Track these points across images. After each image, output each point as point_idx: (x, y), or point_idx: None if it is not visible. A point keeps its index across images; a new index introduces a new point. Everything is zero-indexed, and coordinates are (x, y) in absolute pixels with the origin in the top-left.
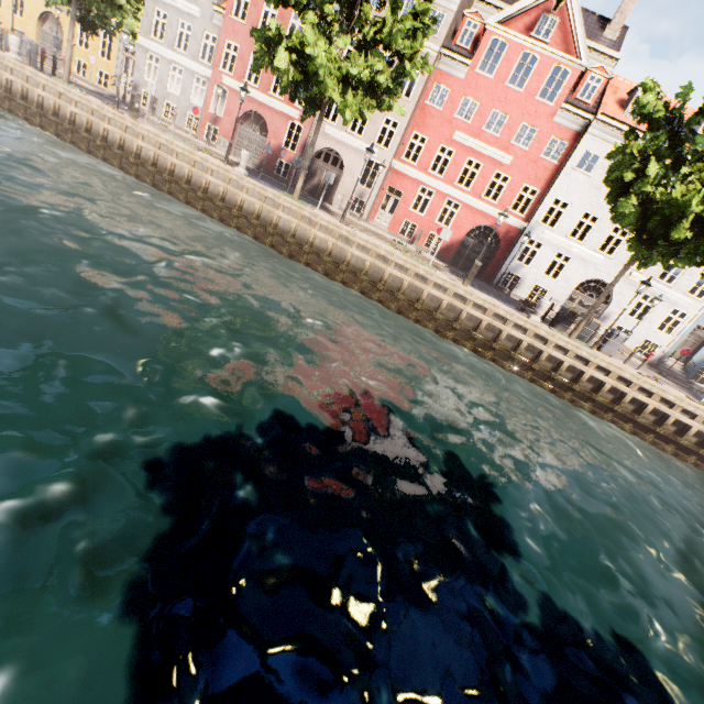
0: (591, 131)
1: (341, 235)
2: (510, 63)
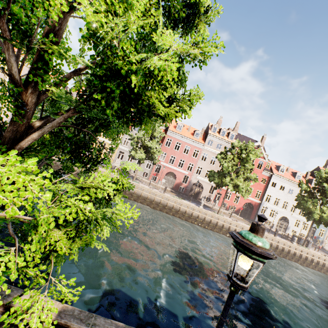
0: (273, 177)
1: (238, 226)
2: None
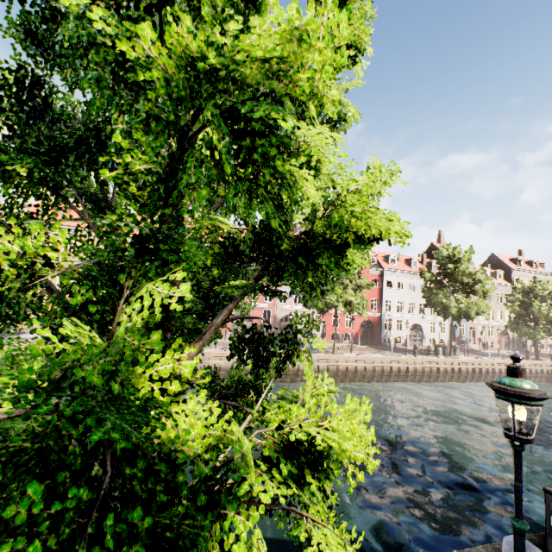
0: (385, 274)
1: (367, 360)
2: None
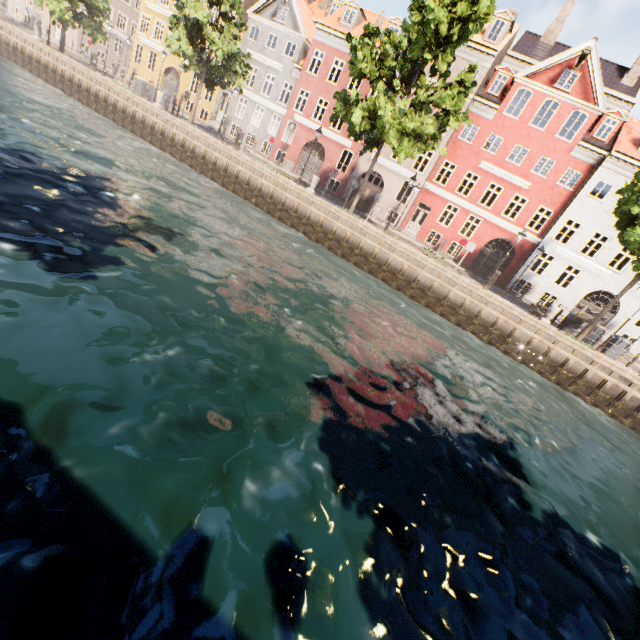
0: (605, 165)
1: (385, 243)
2: (534, 108)
